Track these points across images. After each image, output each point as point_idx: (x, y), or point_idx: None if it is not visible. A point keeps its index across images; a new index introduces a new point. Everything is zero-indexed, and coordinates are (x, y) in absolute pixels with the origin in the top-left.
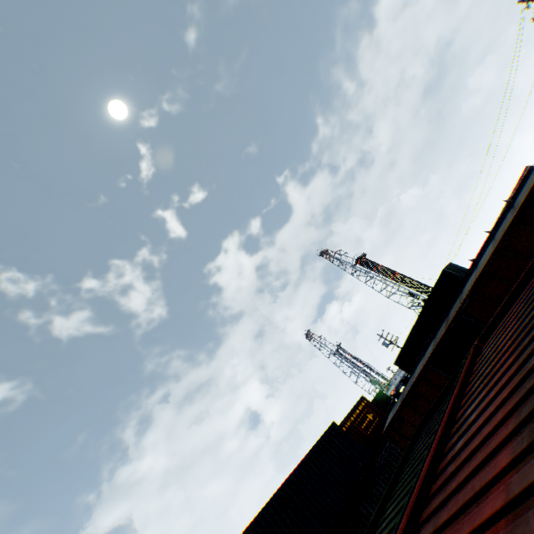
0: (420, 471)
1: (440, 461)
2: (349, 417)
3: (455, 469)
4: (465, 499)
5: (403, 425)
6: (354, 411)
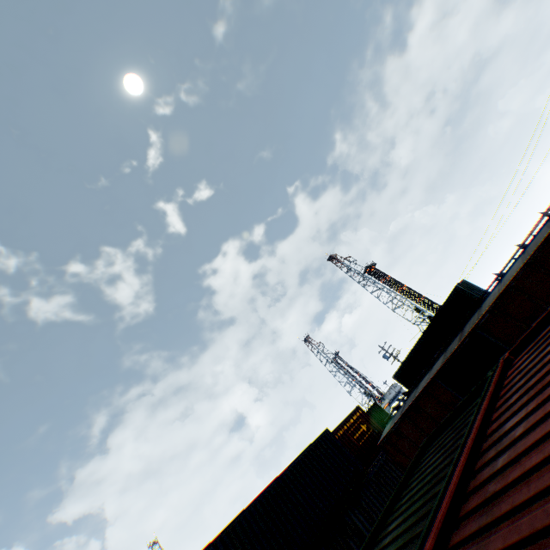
0: (447, 487)
1: (470, 478)
2: (342, 426)
3: (501, 488)
4: (535, 527)
5: (400, 439)
6: (348, 420)
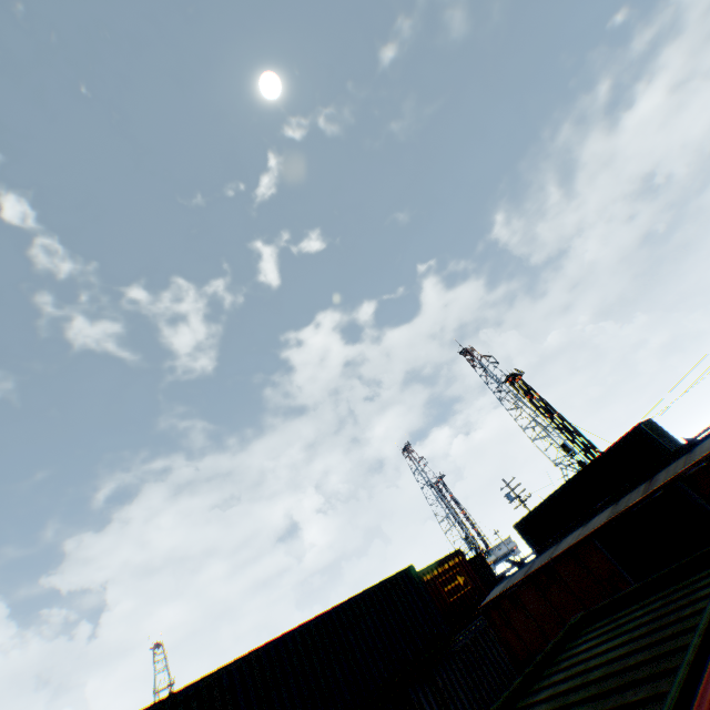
0: (691, 703)
1: None
2: (432, 569)
3: None
4: None
5: (514, 608)
6: (441, 564)
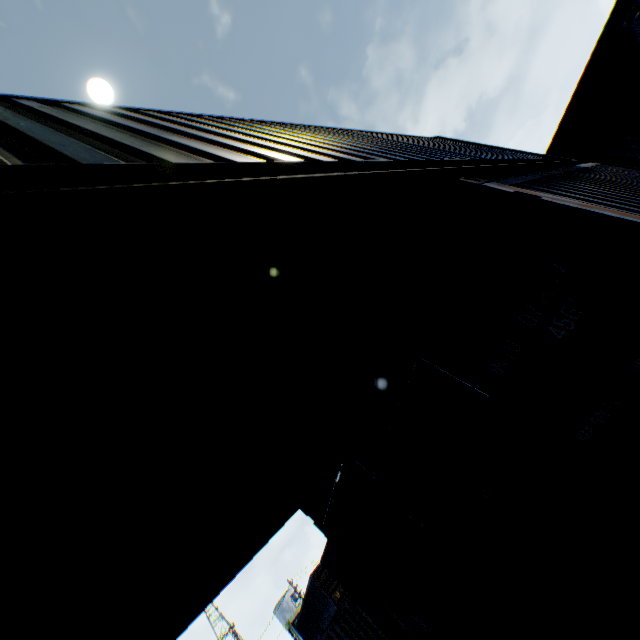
0: None
1: None
2: None
3: None
4: None
5: None
6: None
